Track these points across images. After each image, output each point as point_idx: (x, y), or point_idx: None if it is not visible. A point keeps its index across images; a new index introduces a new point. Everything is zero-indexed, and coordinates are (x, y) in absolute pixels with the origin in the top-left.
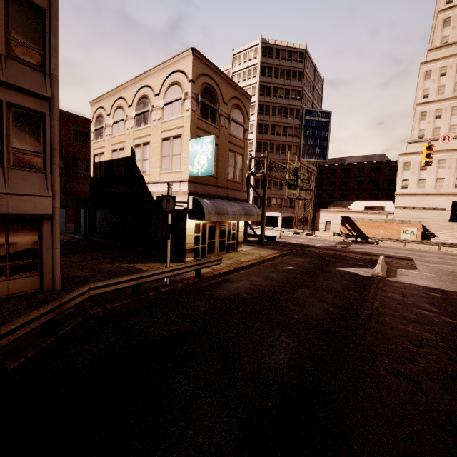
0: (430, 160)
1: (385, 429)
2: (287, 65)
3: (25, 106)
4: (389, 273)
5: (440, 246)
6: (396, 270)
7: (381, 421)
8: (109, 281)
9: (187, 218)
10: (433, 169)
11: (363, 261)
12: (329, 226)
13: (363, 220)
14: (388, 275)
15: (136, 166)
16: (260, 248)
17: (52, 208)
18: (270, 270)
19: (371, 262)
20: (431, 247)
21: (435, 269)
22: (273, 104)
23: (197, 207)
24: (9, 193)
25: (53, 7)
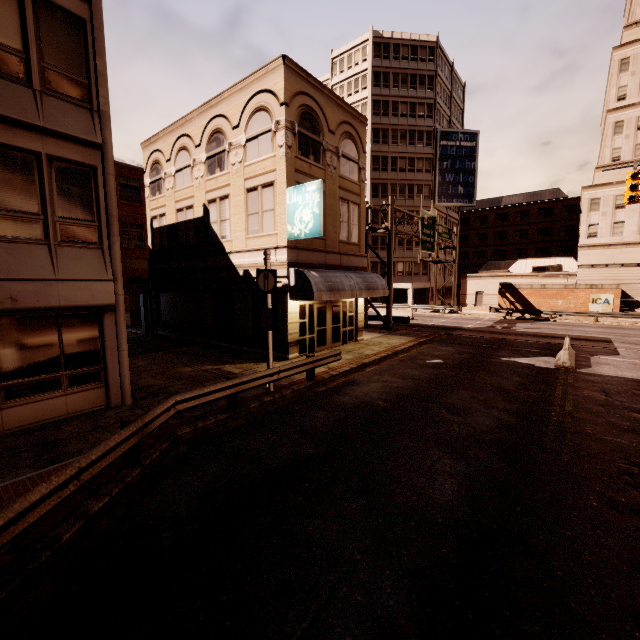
0: (638, 194)
1: (612, 581)
2: (411, 67)
3: (70, 159)
4: (579, 362)
5: None
6: (589, 357)
7: (604, 570)
8: (199, 391)
9: (288, 299)
10: (635, 207)
11: (539, 347)
12: (481, 297)
13: (532, 287)
14: (578, 365)
15: (212, 229)
16: (387, 334)
17: (114, 296)
18: (408, 365)
19: (550, 347)
20: (636, 321)
21: None
22: (392, 127)
23: (302, 283)
24: (60, 280)
25: (96, 16)
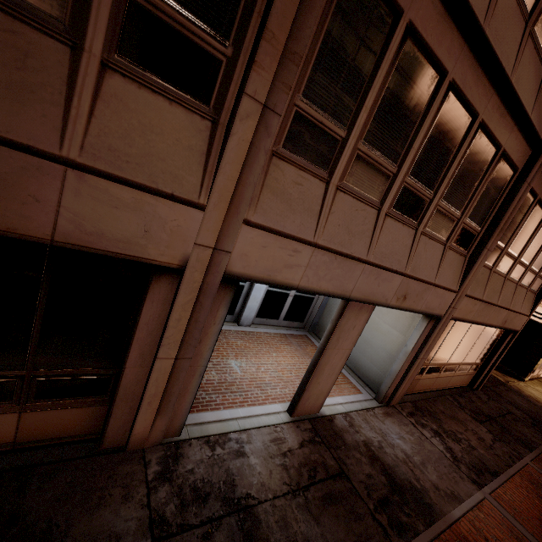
0: None
1: None
2: None
3: None
4: None
5: None
6: None
7: None
8: None
9: None
10: None
11: None
12: None
13: None
14: None
15: None
16: None
17: (521, 326)
18: None
19: None
20: None
21: None
22: None
23: None
24: (519, 313)
25: None
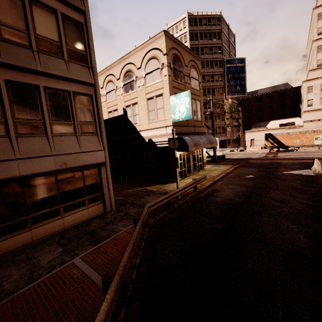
0: None
1: None
2: (208, 29)
3: (81, 92)
4: None
5: None
6: None
7: None
8: (155, 201)
9: None
10: None
11: (298, 164)
12: (253, 142)
13: (282, 134)
14: None
15: (129, 120)
16: (216, 165)
17: (104, 158)
18: (238, 179)
19: (304, 164)
20: None
21: None
22: (201, 60)
23: (181, 143)
24: (82, 152)
25: (87, 21)
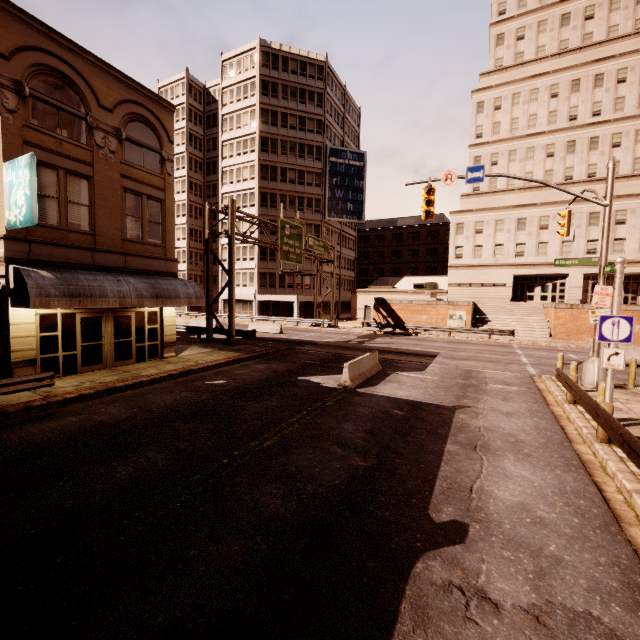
0: (431, 209)
1: None
2: (300, 82)
3: None
4: (374, 379)
5: (489, 335)
6: (391, 374)
7: None
8: None
9: (11, 306)
10: (490, 232)
11: None
12: (370, 312)
13: (402, 302)
14: (366, 383)
15: None
16: (218, 350)
17: None
18: (174, 388)
19: None
20: (482, 336)
21: (451, 369)
22: (282, 138)
23: (19, 284)
24: None
25: None
